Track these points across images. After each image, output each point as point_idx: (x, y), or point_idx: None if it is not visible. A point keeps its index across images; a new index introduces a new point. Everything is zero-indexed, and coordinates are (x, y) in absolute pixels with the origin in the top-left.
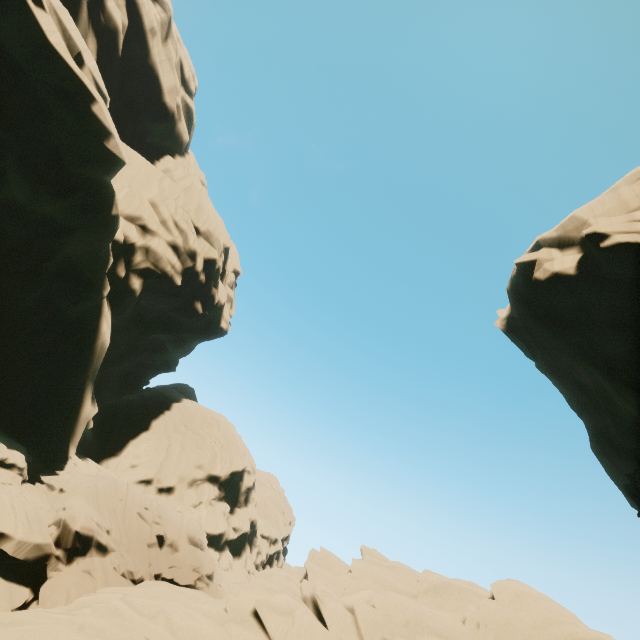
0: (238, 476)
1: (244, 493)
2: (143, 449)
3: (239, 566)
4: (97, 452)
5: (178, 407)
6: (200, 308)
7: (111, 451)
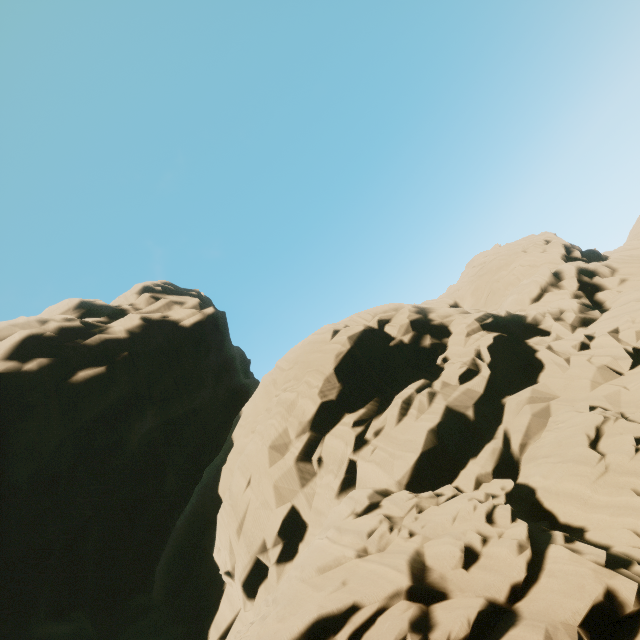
0: (370, 352)
1: (421, 337)
2: (221, 548)
3: (560, 373)
4: (195, 633)
5: (238, 429)
6: (90, 372)
7: (214, 598)
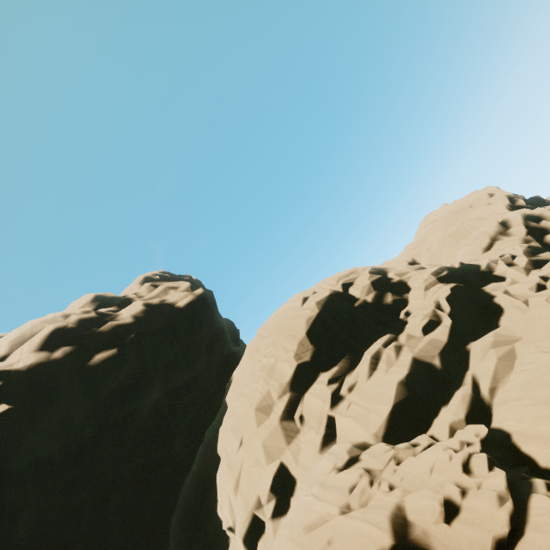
0: (338, 313)
1: (383, 295)
2: (222, 505)
3: (520, 315)
4: None
5: (230, 393)
6: (104, 355)
7: None
